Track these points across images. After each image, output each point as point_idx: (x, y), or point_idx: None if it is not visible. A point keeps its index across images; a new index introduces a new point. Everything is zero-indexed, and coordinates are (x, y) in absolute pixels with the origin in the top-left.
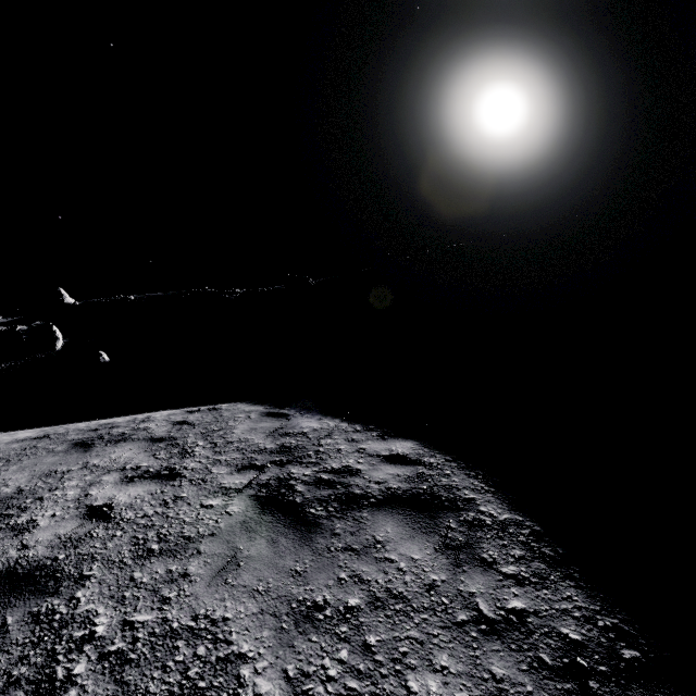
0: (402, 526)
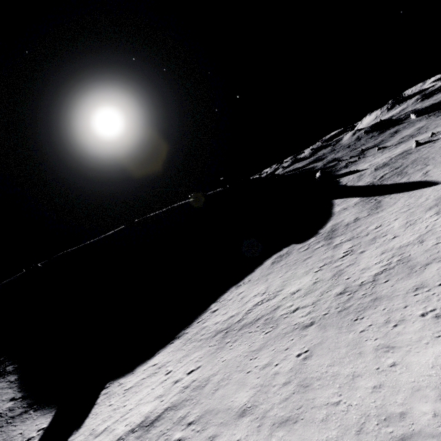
0: (2, 363)
